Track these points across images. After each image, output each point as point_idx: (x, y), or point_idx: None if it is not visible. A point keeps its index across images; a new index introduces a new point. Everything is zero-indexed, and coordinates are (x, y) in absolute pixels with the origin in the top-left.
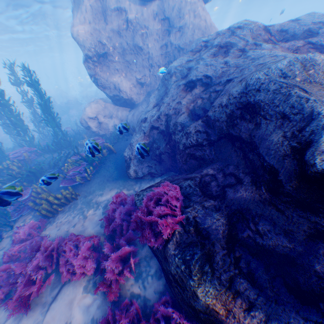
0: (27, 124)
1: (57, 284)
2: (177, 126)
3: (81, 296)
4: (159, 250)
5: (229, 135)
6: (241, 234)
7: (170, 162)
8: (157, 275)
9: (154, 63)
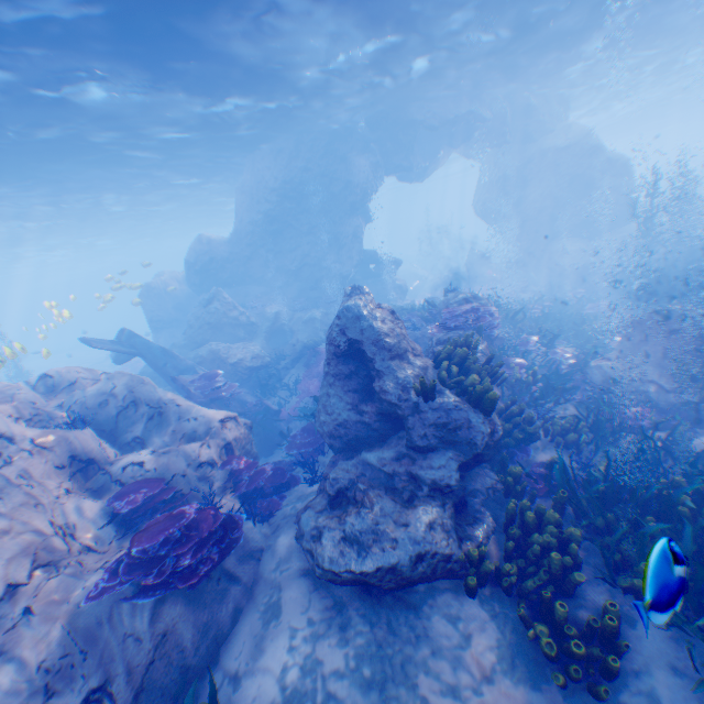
0: None
1: None
2: None
3: None
4: None
5: None
6: None
7: None
8: None
9: None
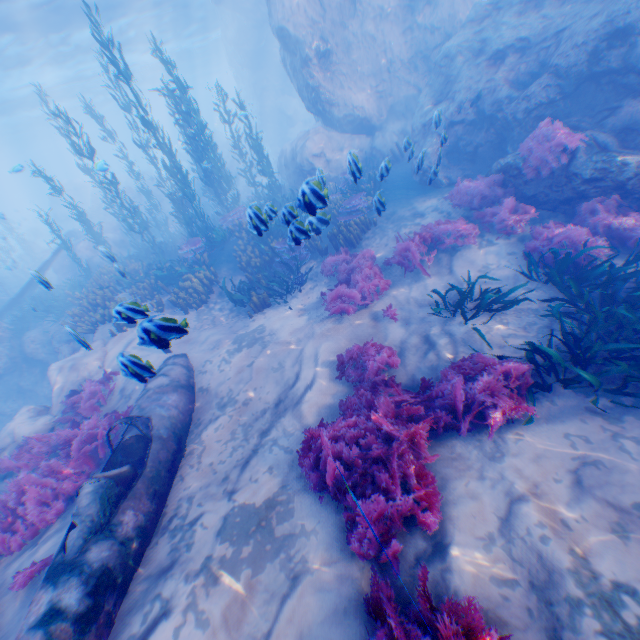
0: (230, 176)
1: (442, 258)
2: (502, 101)
3: (480, 252)
4: (551, 188)
5: (589, 76)
6: (632, 144)
7: (491, 155)
8: (550, 216)
9: (394, 59)
